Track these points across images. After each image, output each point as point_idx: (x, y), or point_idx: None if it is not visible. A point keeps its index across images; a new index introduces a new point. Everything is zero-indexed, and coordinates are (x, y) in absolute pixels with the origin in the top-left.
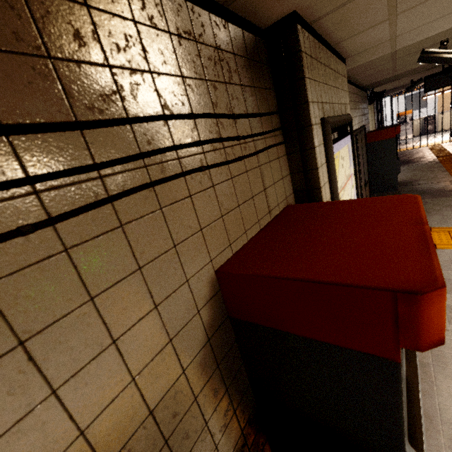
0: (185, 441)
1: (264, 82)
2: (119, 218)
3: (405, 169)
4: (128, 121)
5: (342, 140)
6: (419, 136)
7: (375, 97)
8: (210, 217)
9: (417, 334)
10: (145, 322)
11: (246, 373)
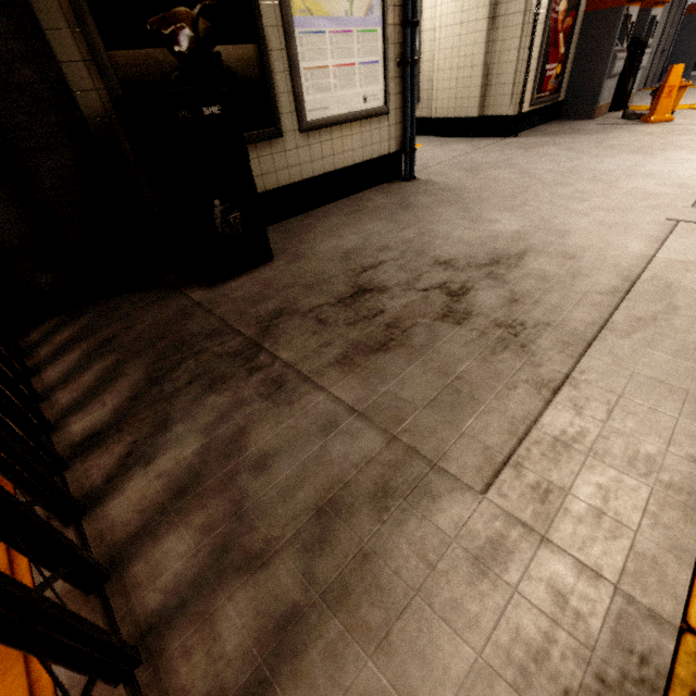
0: None
1: None
2: None
3: None
4: None
5: None
6: None
7: None
8: None
9: None
10: None
11: None
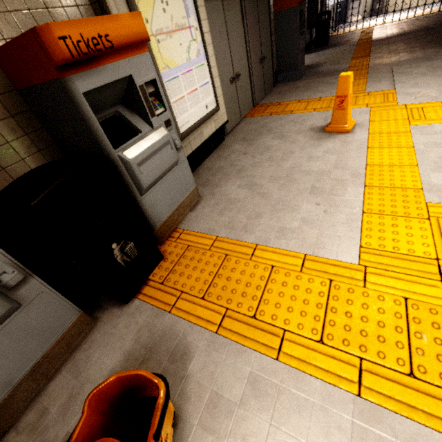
0: None
1: None
2: None
3: (326, 52)
4: None
5: None
6: (366, 18)
7: None
8: None
9: (50, 54)
10: None
11: (50, 136)
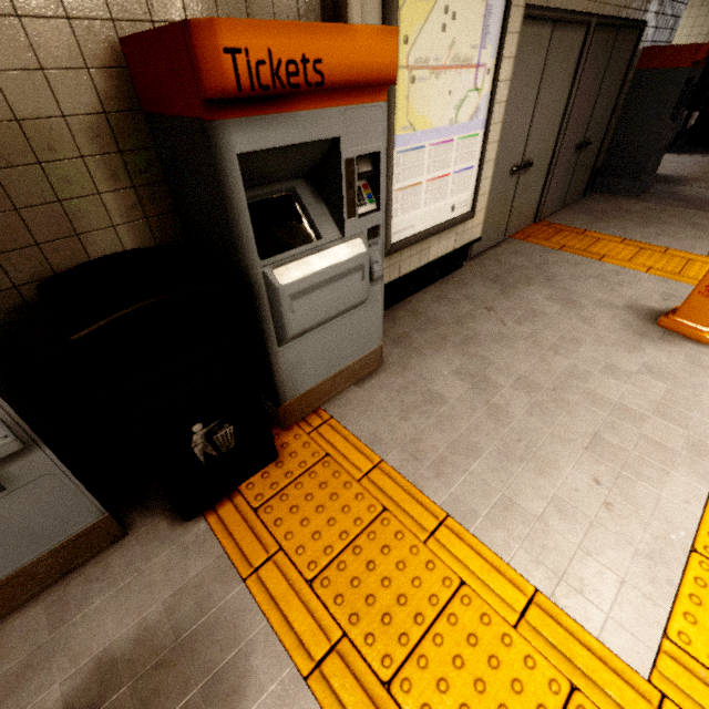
0: (67, 185)
1: None
2: None
3: (705, 160)
4: None
5: None
6: None
7: None
8: None
9: (200, 75)
10: (4, 24)
11: (171, 197)
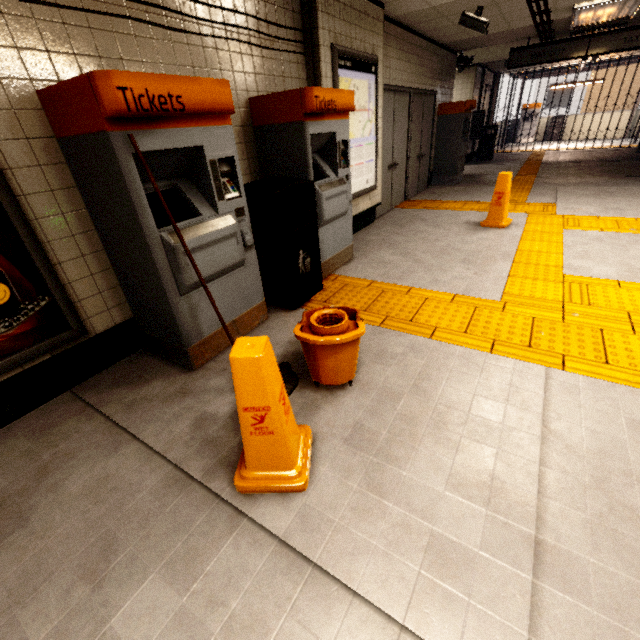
0: None
1: (293, 8)
2: (216, 46)
3: (489, 166)
4: (223, 9)
5: (358, 73)
6: (539, 142)
7: (463, 63)
8: (249, 70)
9: (305, 105)
10: None
11: (259, 165)
